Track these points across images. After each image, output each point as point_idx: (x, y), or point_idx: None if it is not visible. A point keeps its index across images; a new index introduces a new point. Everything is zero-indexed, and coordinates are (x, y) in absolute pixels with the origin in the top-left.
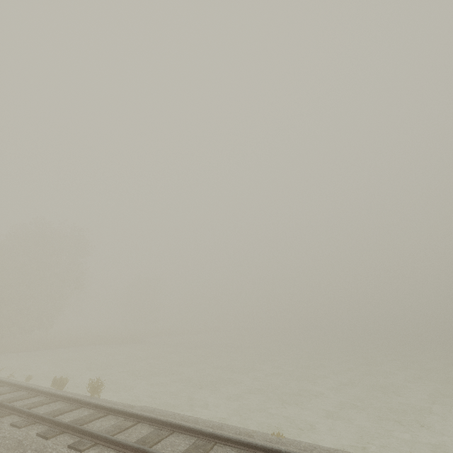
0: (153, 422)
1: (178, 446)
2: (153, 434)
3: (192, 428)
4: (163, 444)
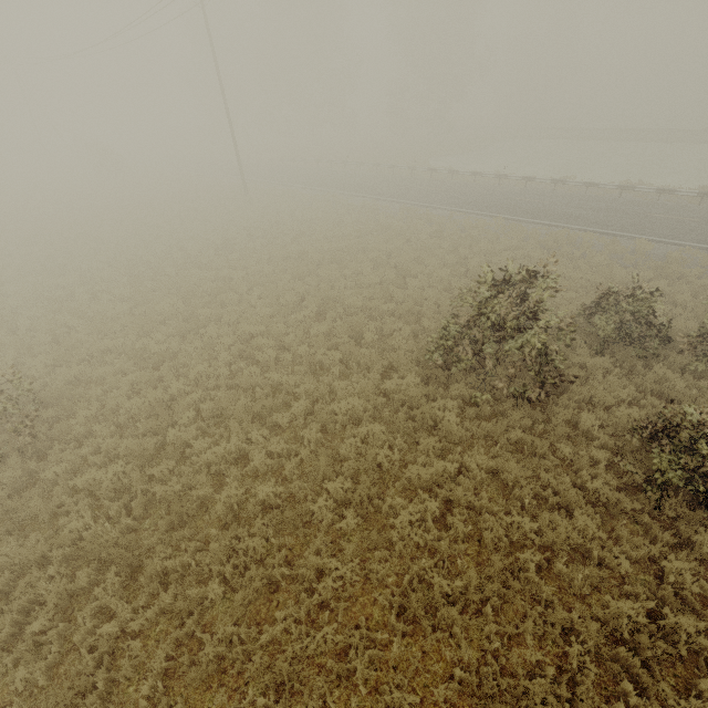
0: None
1: None
2: None
3: None
4: None
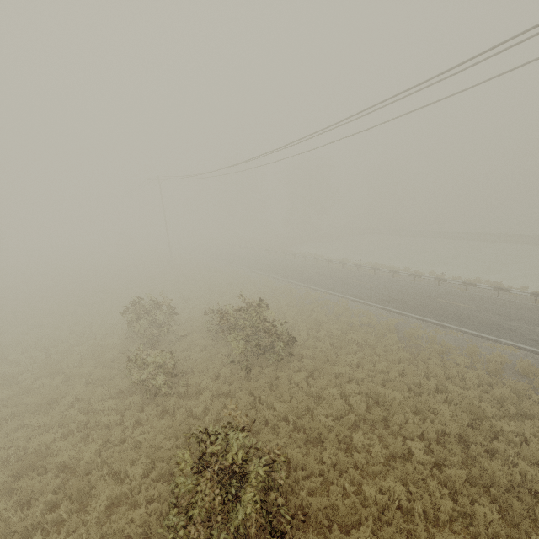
0: None
1: None
2: None
3: None
4: None
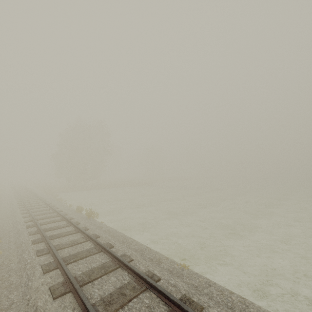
0: (95, 242)
1: (95, 263)
2: (86, 251)
3: (109, 251)
4: (86, 260)
